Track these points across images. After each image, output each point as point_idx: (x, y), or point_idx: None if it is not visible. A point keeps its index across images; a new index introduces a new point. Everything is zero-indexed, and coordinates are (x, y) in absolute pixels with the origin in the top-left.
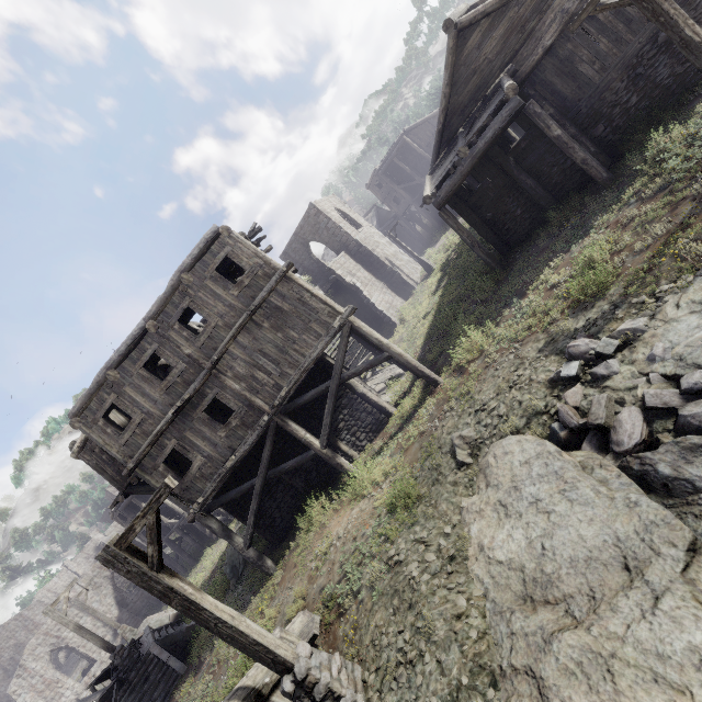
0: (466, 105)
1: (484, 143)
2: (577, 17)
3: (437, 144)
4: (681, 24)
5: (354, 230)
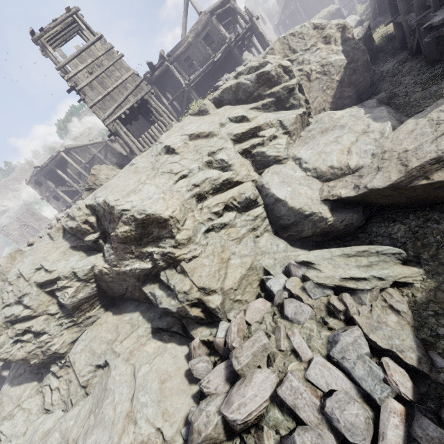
0: (289, 2)
1: (287, 15)
2: (293, 3)
3: (282, 9)
4: (300, 11)
5: (263, 25)
